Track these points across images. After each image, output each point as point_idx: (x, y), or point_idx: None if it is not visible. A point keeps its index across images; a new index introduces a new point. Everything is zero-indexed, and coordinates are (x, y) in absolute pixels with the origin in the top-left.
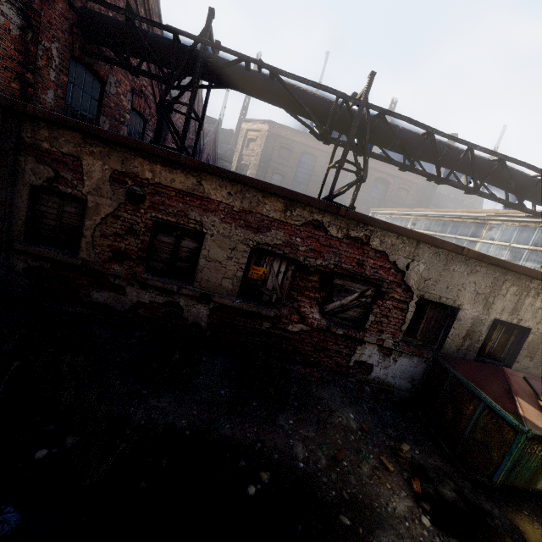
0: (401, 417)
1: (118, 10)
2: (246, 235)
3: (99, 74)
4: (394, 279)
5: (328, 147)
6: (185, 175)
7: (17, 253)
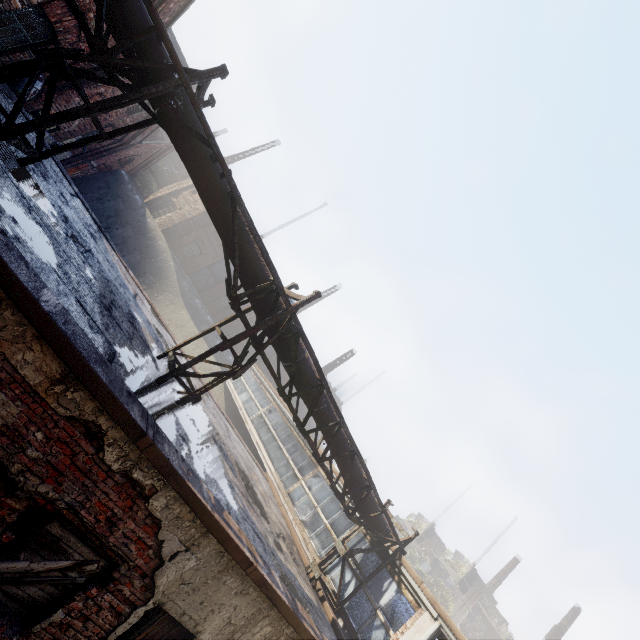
0: None
1: None
2: None
3: None
4: (144, 564)
5: None
6: None
7: None
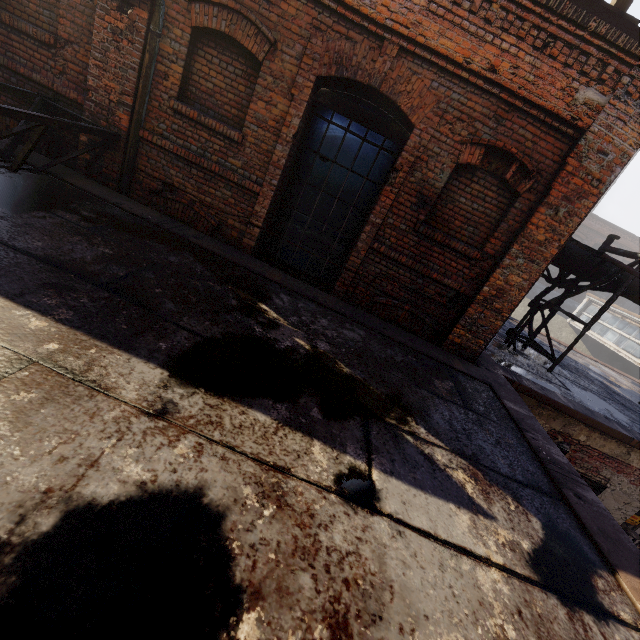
0: None
1: None
2: None
3: None
4: None
5: None
6: (618, 445)
7: None
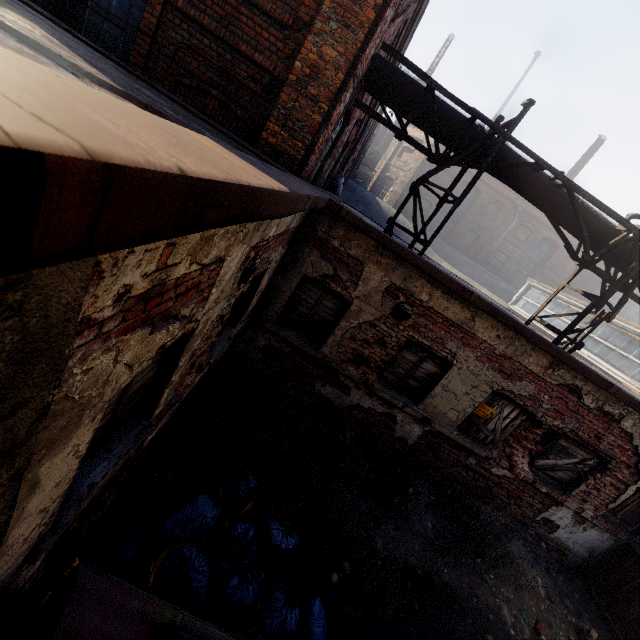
0: (573, 586)
1: (425, 78)
2: (495, 378)
3: (350, 117)
4: (626, 460)
5: (498, 184)
6: (462, 307)
7: (263, 330)
